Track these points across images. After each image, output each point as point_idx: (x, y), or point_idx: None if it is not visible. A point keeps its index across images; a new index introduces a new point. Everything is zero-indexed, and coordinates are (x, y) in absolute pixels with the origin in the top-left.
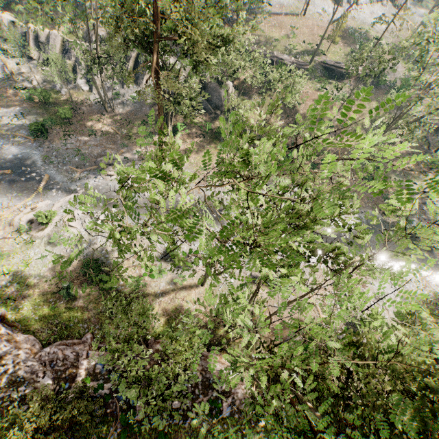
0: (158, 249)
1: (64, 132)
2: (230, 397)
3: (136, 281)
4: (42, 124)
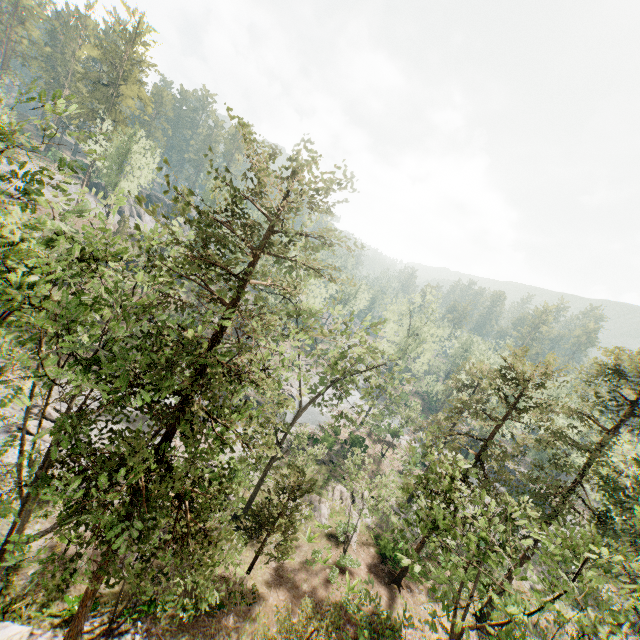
0: None
1: None
2: None
3: None
4: None
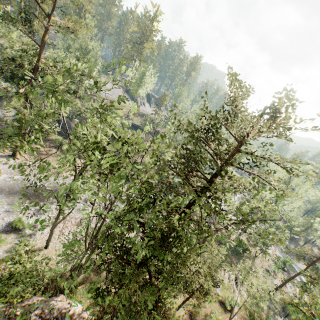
0: (0, 223)
1: None
2: None
3: None
4: None
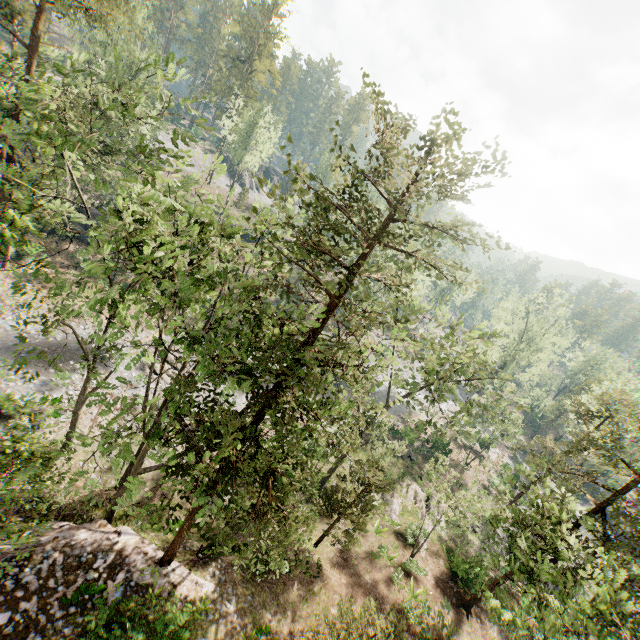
0: None
1: None
2: (122, 572)
3: None
4: None
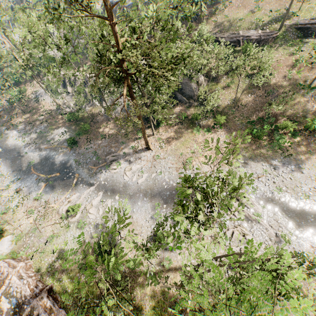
0: (149, 231)
1: (87, 139)
2: None
3: (133, 261)
4: (73, 139)
